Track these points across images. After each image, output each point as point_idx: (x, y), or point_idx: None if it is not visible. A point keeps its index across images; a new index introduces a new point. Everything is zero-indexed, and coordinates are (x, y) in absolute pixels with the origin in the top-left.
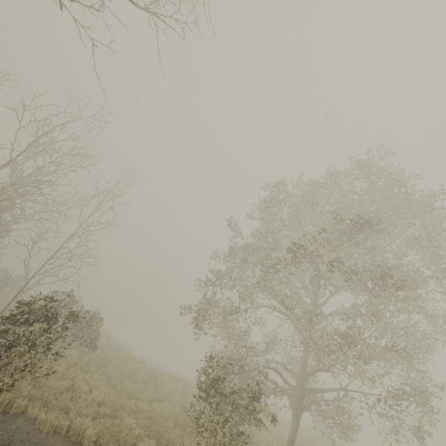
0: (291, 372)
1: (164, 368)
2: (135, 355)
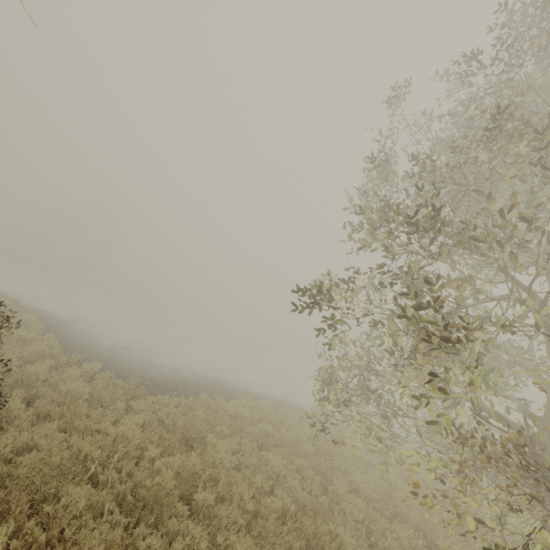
0: (517, 428)
1: (164, 370)
2: (103, 351)
